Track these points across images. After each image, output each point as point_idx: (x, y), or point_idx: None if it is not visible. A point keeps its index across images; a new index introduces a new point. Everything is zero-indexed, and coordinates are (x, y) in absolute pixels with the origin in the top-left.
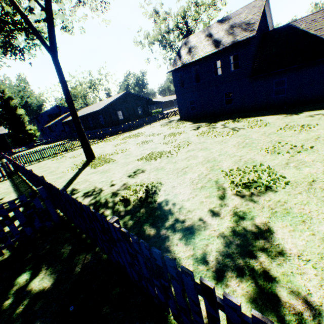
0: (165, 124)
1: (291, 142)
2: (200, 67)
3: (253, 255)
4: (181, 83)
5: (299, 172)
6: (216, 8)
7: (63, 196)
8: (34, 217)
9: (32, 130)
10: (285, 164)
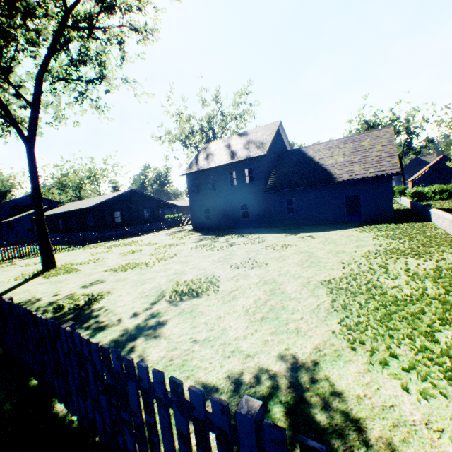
0: (173, 233)
1: (260, 259)
2: (216, 174)
3: (135, 339)
4: (197, 188)
5: (234, 283)
6: (244, 120)
7: None
8: None
9: None
10: (233, 277)
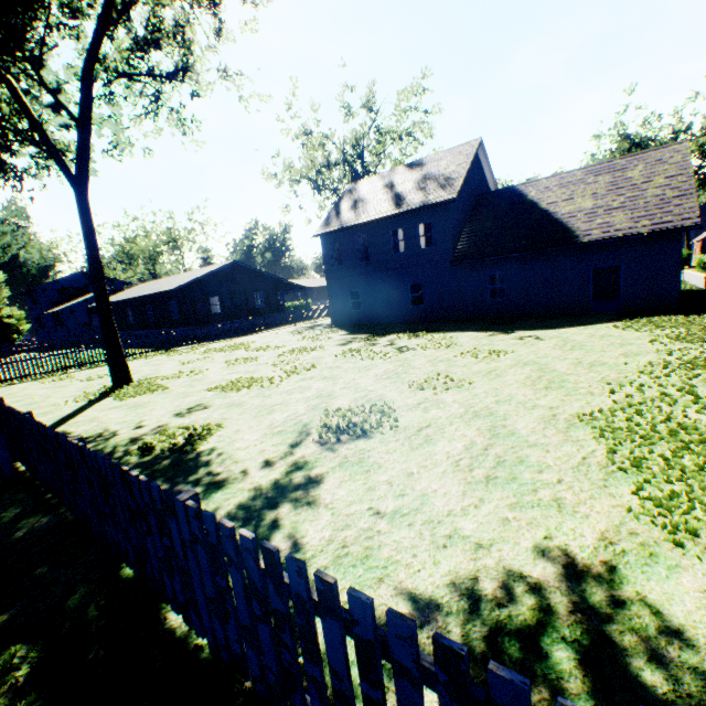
0: (301, 330)
1: (456, 375)
2: (369, 235)
3: (277, 506)
4: (338, 258)
5: (423, 415)
6: (414, 141)
7: (26, 425)
8: None
9: (13, 317)
10: (417, 404)
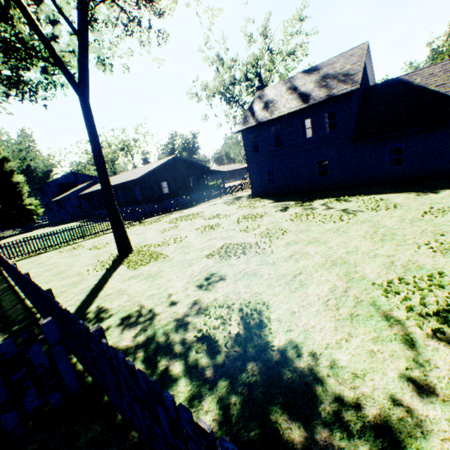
0: (230, 201)
1: None
2: (282, 126)
3: None
4: (255, 146)
5: None
6: (296, 58)
7: (95, 345)
8: (26, 387)
9: (32, 205)
10: None
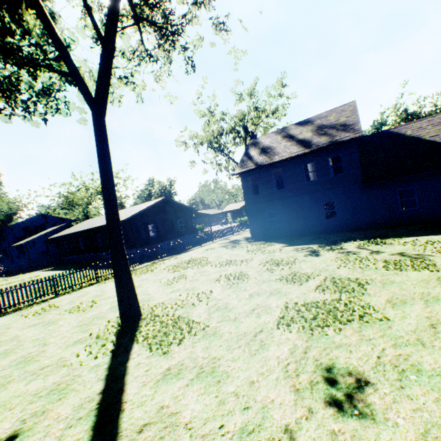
0: (230, 245)
1: None
2: (283, 169)
3: None
4: (254, 189)
5: None
6: (278, 116)
7: None
8: None
9: None
10: None
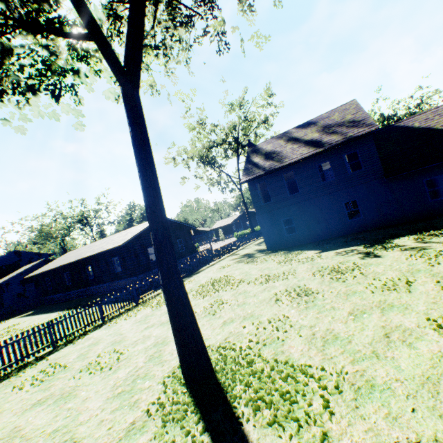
0: (246, 259)
1: None
2: (296, 172)
3: None
4: (264, 196)
5: None
6: (267, 125)
7: None
8: None
9: None
10: None
